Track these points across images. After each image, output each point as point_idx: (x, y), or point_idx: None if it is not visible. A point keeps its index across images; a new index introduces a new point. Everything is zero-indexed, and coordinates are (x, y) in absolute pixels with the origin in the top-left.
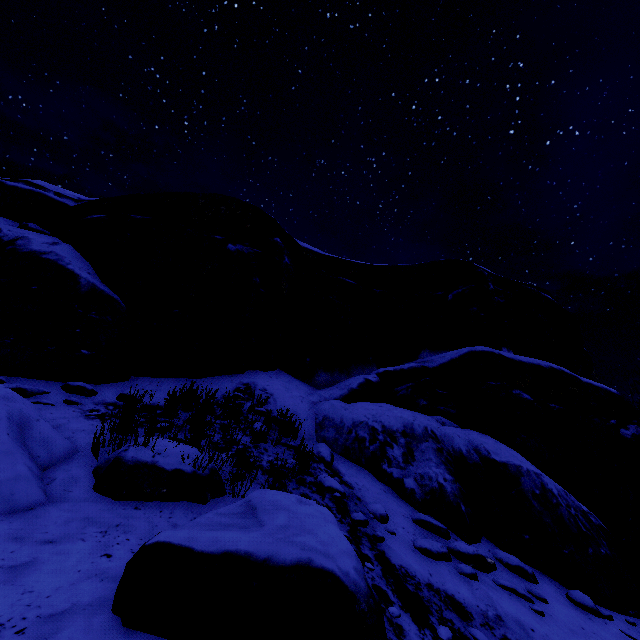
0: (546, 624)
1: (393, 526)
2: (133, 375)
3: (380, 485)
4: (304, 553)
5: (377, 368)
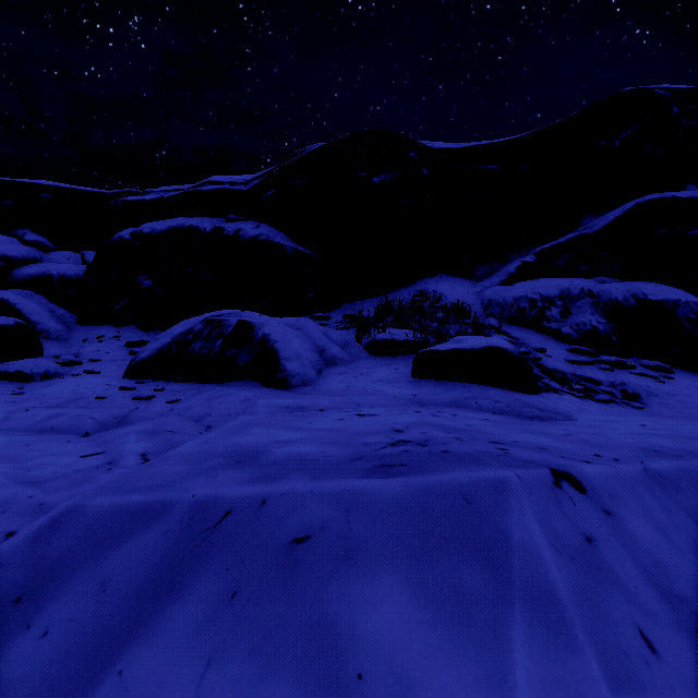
0: (662, 385)
1: (549, 354)
2: (342, 303)
3: (541, 336)
4: (487, 344)
5: (535, 248)
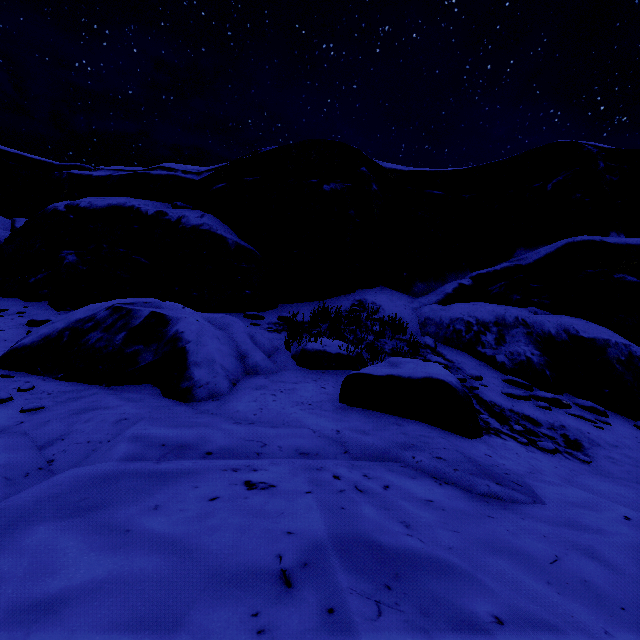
0: (602, 432)
1: (485, 383)
2: (279, 304)
3: (476, 361)
4: (427, 374)
5: (470, 272)
